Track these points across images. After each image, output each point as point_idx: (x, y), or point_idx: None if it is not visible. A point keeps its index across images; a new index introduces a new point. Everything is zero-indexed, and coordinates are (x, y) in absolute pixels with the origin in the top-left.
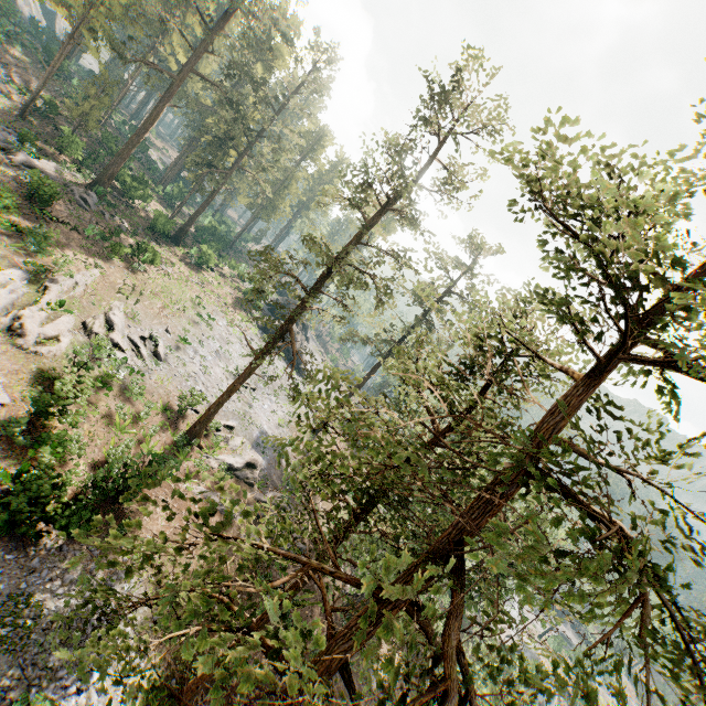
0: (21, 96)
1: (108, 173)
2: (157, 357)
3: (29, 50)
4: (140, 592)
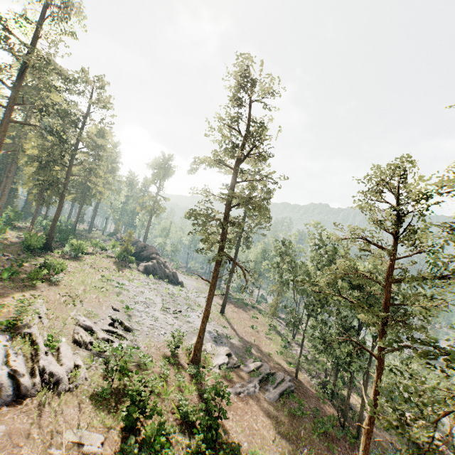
0: None
1: None
2: (129, 331)
3: None
4: None
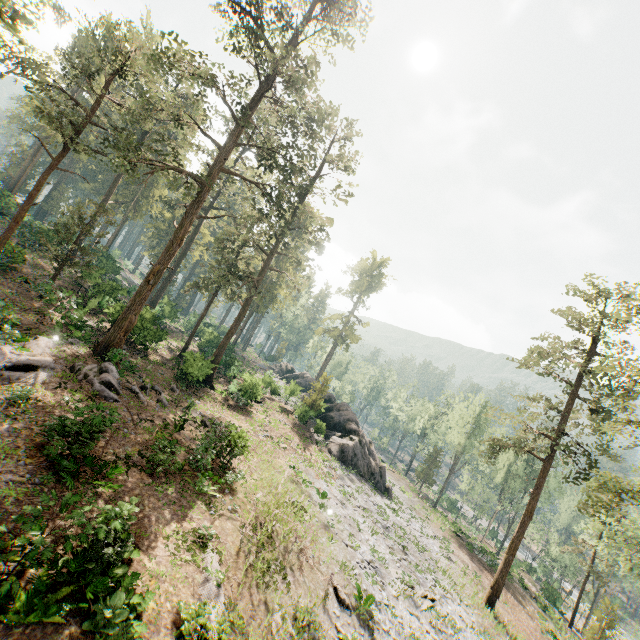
0: None
1: (123, 326)
2: None
3: None
4: None
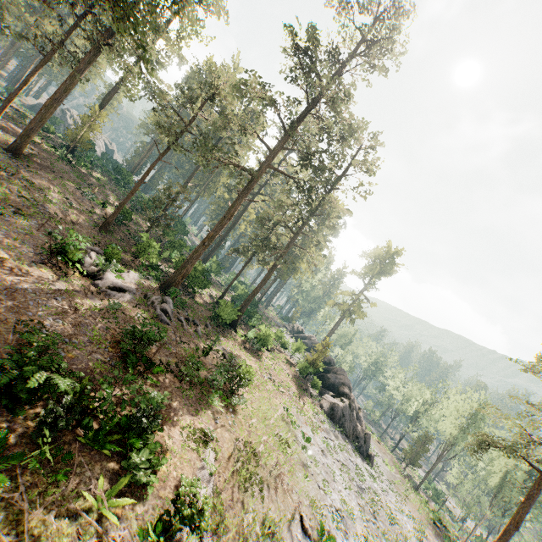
0: (101, 209)
1: (182, 272)
2: None
3: (104, 172)
4: None
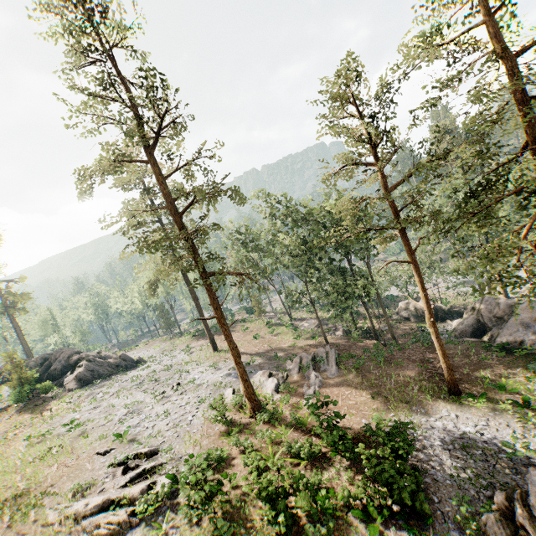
0: None
1: None
2: (155, 454)
3: None
4: (406, 419)
